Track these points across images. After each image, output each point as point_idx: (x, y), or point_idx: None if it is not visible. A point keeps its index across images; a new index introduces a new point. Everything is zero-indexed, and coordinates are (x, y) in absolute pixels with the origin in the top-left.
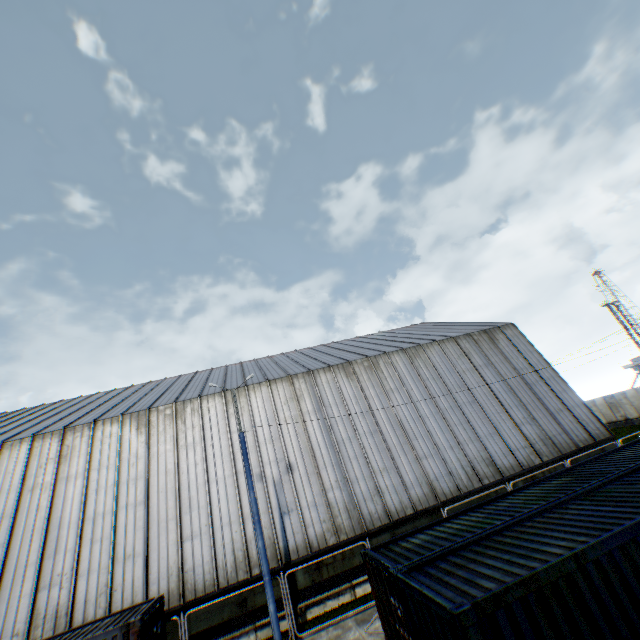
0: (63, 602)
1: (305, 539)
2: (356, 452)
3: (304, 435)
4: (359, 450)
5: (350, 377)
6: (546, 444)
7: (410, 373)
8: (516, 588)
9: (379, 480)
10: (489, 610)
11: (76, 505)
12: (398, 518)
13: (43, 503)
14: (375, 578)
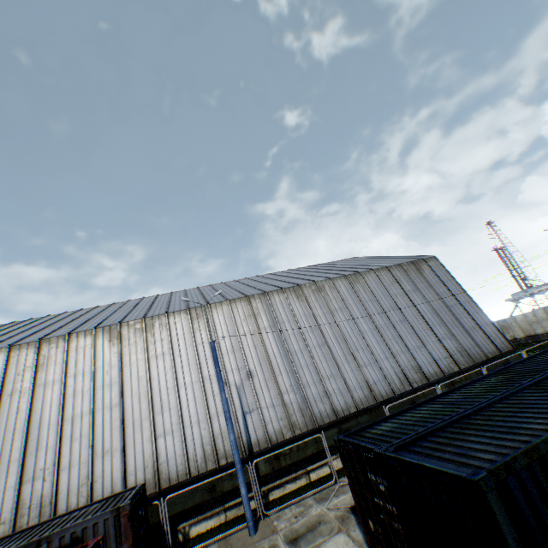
0: (47, 493)
1: (265, 434)
2: (307, 361)
3: (262, 347)
4: (309, 360)
5: (300, 298)
6: (463, 355)
7: (351, 296)
8: (521, 457)
9: (327, 385)
10: (501, 477)
11: (55, 408)
12: (344, 416)
13: (23, 407)
14: (349, 460)
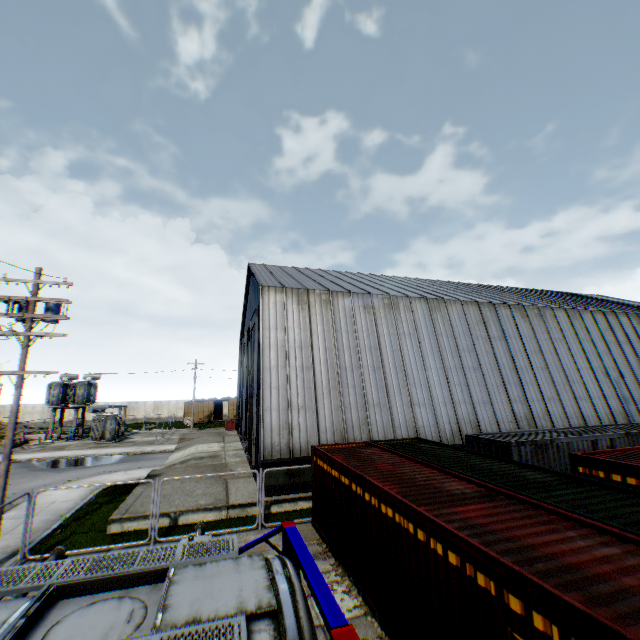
0: (526, 413)
1: None
2: None
3: (622, 356)
4: None
5: (638, 325)
6: None
7: None
8: None
9: None
10: None
11: (507, 357)
12: None
13: (487, 349)
14: None
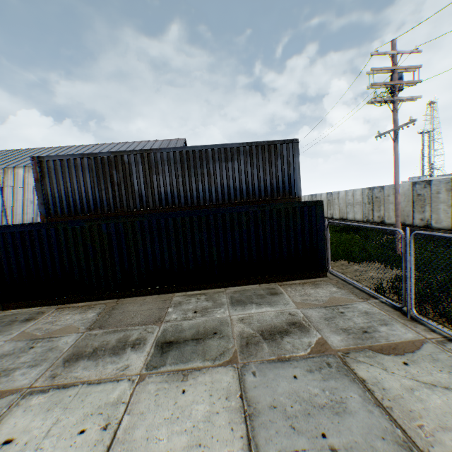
0: None
1: None
2: None
3: None
4: None
5: None
6: None
7: None
8: None
9: None
10: None
11: None
12: None
13: None
14: None
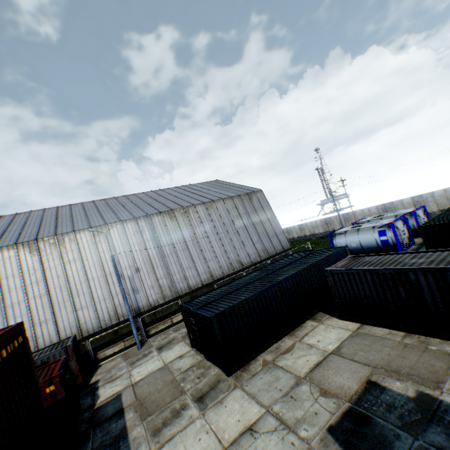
0: None
1: (147, 303)
2: (175, 260)
3: (145, 252)
4: (176, 259)
5: (172, 219)
6: (264, 252)
7: (206, 217)
8: (228, 309)
9: (186, 273)
10: (220, 315)
11: None
12: (194, 289)
13: None
14: (184, 313)
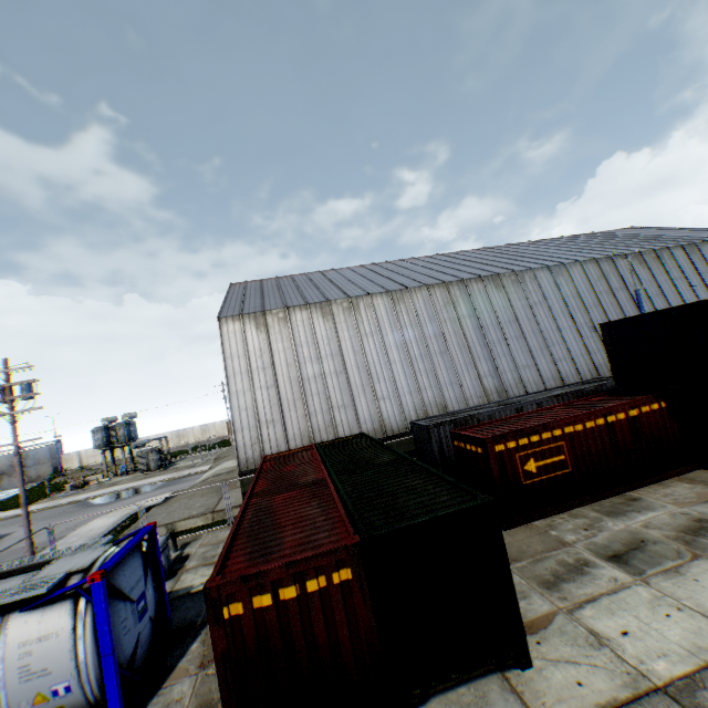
0: (498, 385)
1: None
2: None
3: (616, 305)
4: None
5: (641, 265)
6: None
7: (687, 266)
8: None
9: None
10: None
11: (478, 334)
12: None
13: (457, 330)
14: None
